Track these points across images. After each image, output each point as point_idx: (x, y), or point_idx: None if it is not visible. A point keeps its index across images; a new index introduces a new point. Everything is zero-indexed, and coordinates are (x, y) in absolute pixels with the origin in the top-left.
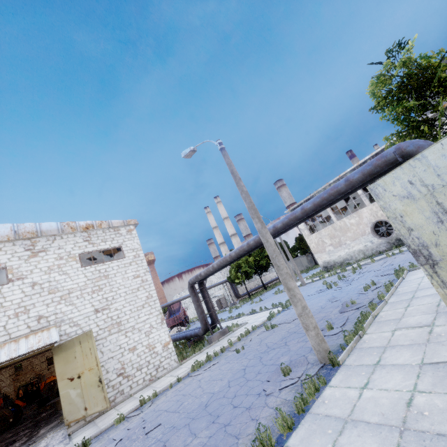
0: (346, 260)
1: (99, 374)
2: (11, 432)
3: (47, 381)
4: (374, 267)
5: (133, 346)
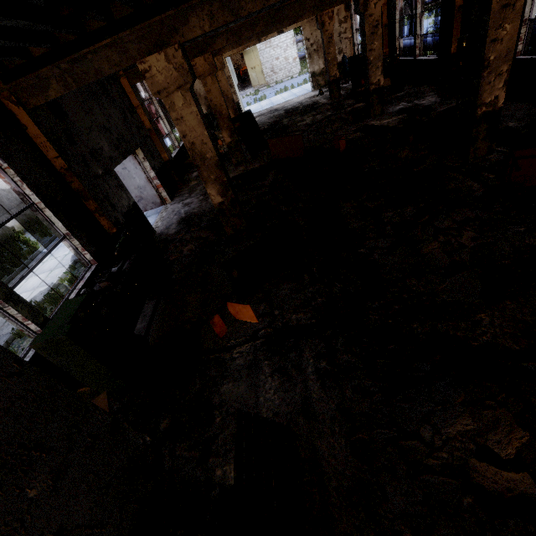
0: None
1: (261, 69)
2: None
3: (243, 70)
4: None
5: (277, 57)
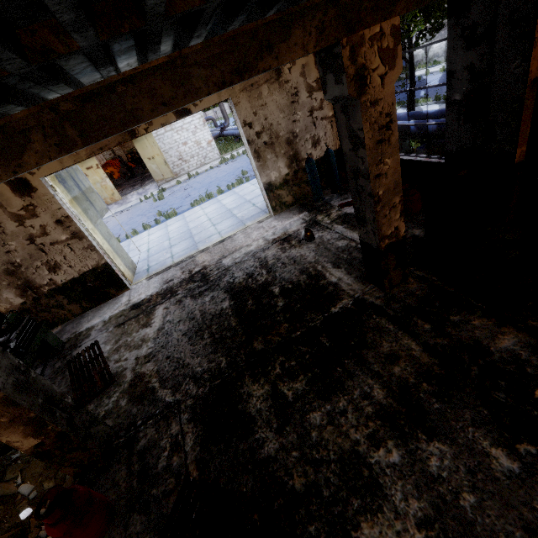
0: (436, 56)
1: (164, 159)
2: (132, 181)
3: None
4: (421, 84)
5: (185, 142)
